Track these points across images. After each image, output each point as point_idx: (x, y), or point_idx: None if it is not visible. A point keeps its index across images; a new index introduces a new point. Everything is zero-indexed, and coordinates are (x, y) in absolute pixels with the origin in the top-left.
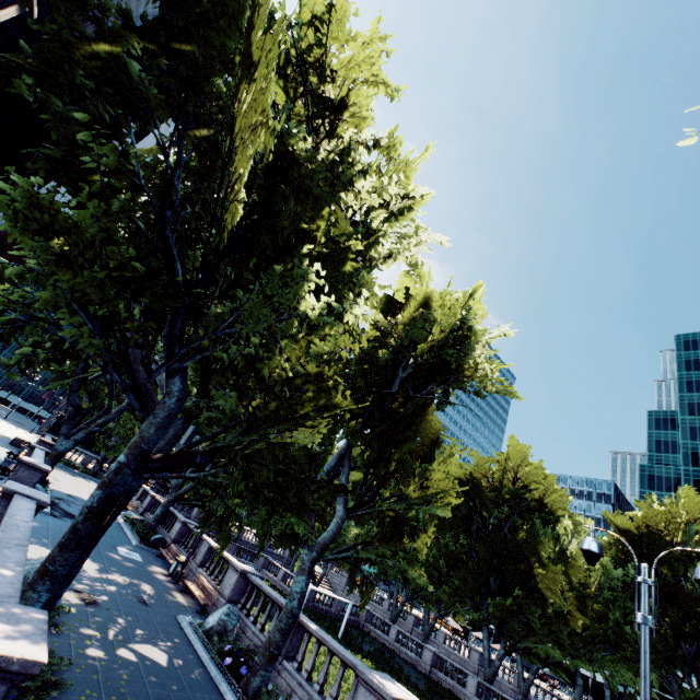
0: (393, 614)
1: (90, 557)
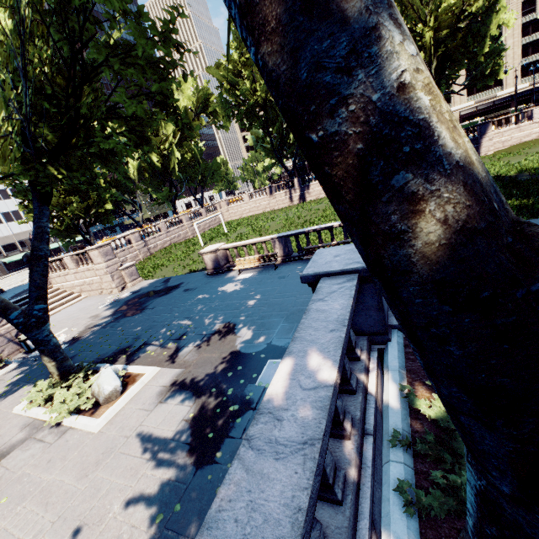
0: None
1: None
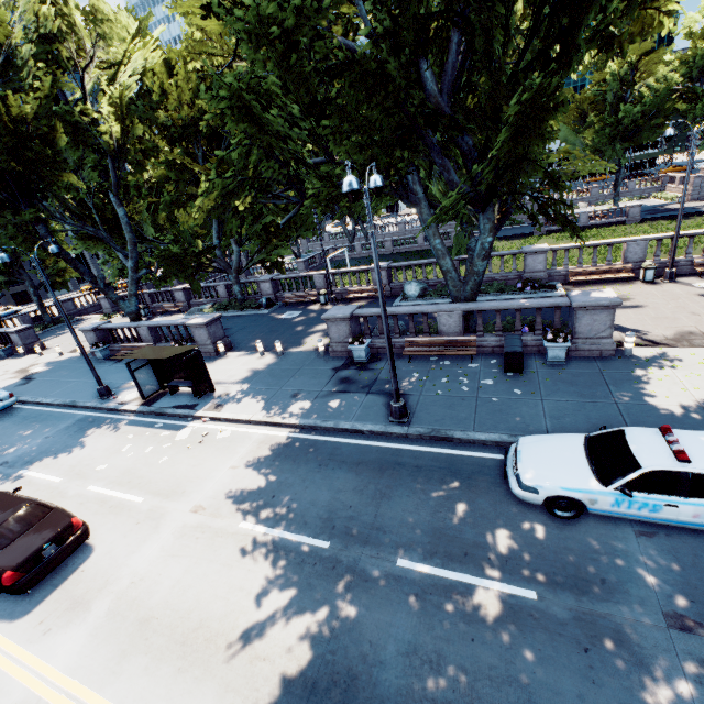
0: (350, 239)
1: (311, 326)
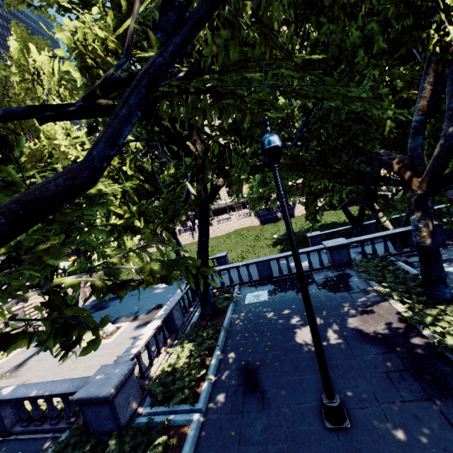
0: None
1: None
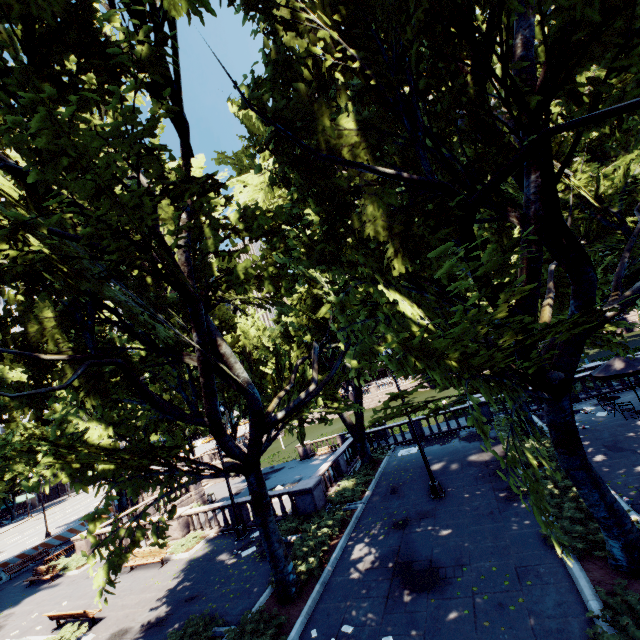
0: None
1: None
